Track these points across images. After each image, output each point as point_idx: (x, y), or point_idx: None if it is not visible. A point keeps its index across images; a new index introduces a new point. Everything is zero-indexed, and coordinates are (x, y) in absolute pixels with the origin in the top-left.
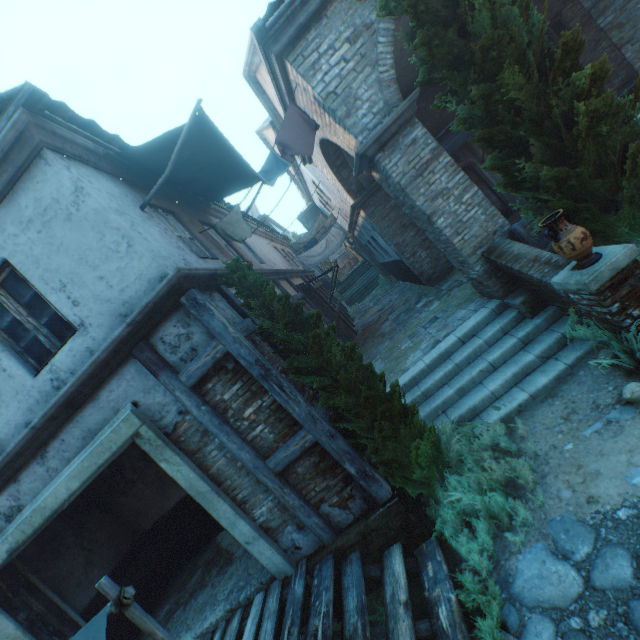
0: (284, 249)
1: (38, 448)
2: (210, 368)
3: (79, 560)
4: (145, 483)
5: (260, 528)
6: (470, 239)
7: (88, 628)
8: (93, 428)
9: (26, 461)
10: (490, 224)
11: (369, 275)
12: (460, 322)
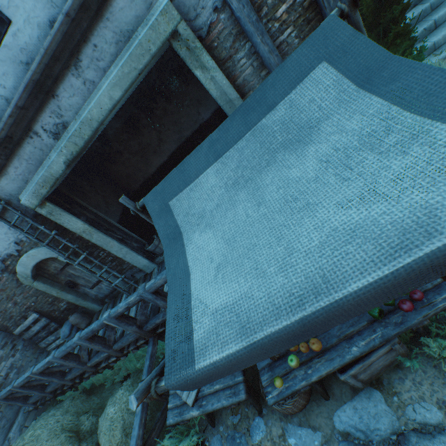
0: None
1: (70, 54)
2: None
3: (99, 200)
4: (130, 154)
5: None
6: None
7: (308, 42)
8: (125, 30)
9: (60, 71)
10: None
11: None
12: None
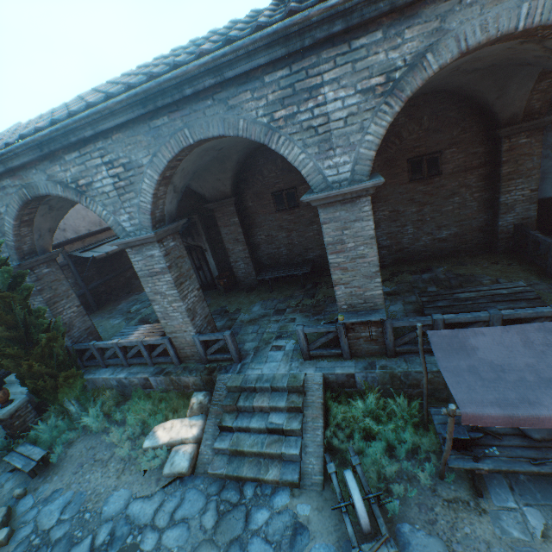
0: None
1: None
2: None
3: None
4: None
5: None
6: None
7: None
8: None
9: None
10: None
11: None
12: None
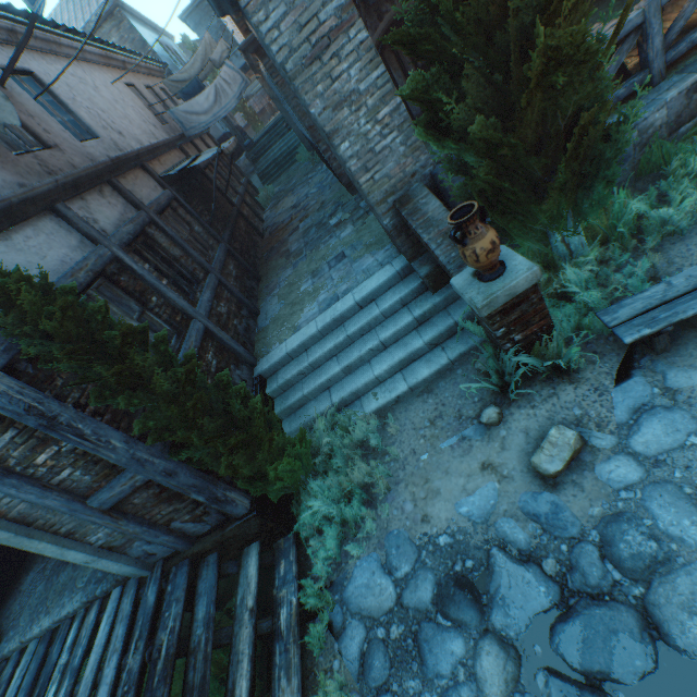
0: (153, 85)
1: None
2: None
3: None
4: None
5: (101, 548)
6: (382, 180)
7: None
8: None
9: None
10: (410, 161)
11: (291, 139)
12: (364, 277)
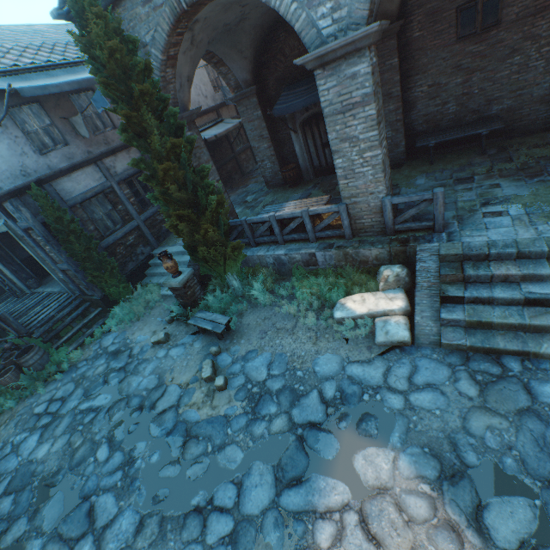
0: None
1: None
2: (28, 228)
3: None
4: None
5: (63, 279)
6: None
7: None
8: None
9: None
10: None
11: None
12: None
